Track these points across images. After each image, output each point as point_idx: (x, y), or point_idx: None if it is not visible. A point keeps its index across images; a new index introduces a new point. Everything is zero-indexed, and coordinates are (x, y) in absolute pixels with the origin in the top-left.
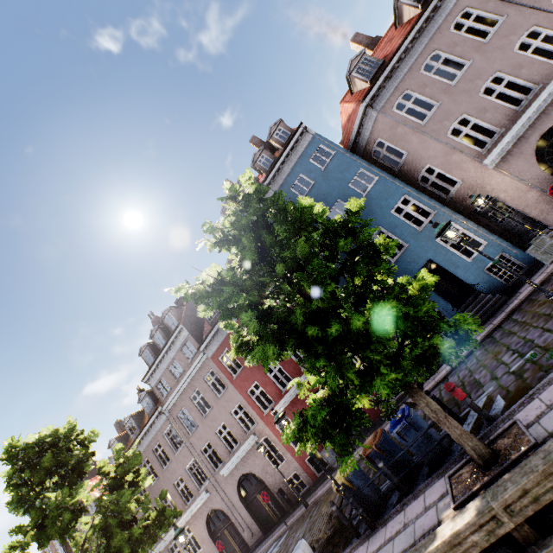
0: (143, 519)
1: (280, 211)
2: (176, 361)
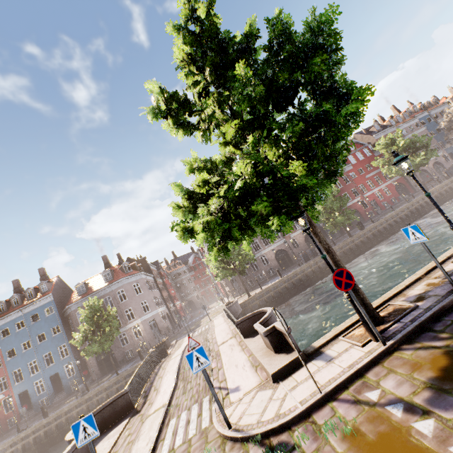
0: None
1: None
2: None
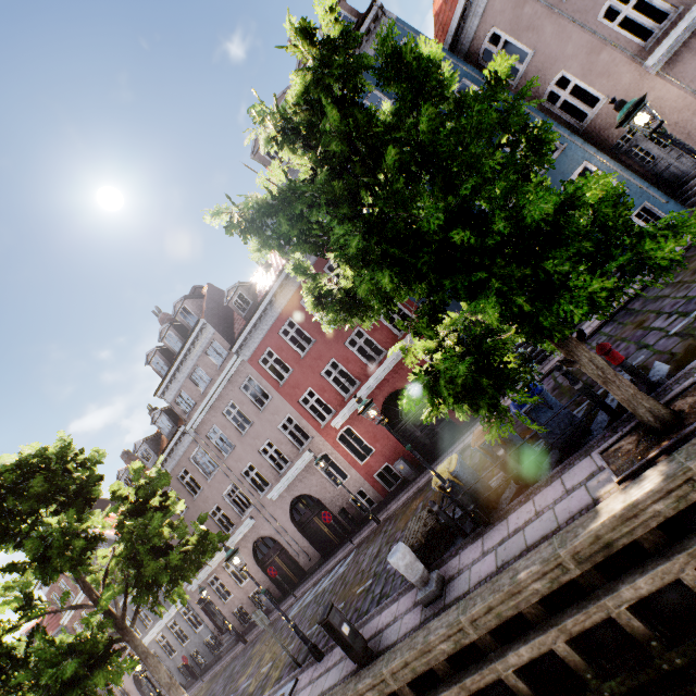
0: (180, 547)
1: (392, 56)
2: (198, 372)
